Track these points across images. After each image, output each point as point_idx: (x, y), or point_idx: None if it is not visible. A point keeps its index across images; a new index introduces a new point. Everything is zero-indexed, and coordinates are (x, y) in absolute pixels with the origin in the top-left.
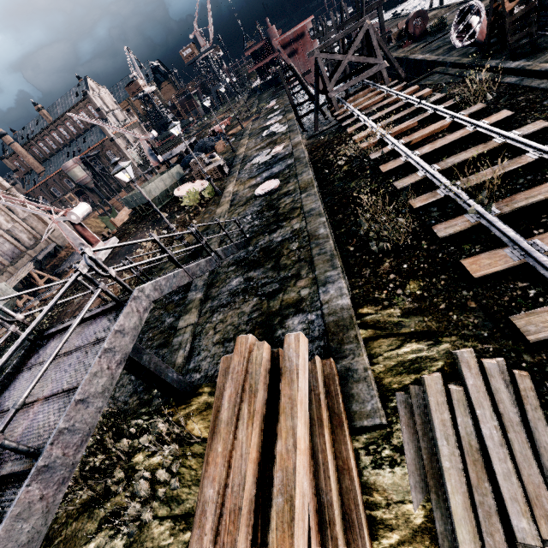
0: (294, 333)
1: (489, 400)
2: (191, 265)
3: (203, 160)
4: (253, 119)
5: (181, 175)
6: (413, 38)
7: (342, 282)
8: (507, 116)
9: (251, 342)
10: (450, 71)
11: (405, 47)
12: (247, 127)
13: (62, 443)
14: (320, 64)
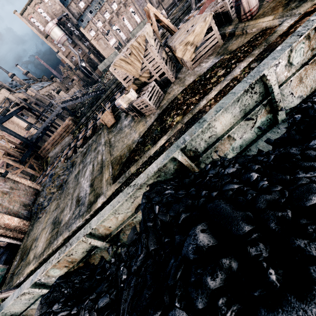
0: (67, 120)
1: (68, 139)
2: (73, 101)
3: None
4: None
5: None
6: None
7: (84, 118)
8: None
9: (69, 118)
10: None
11: None
12: None
13: (50, 117)
14: None
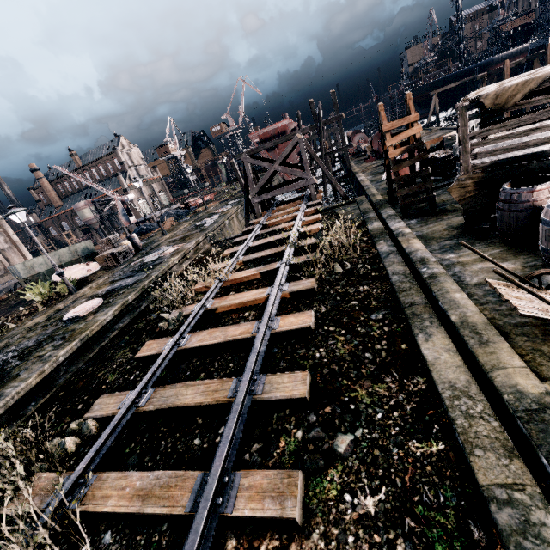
0: None
1: None
2: None
3: (111, 241)
4: (222, 201)
5: (91, 252)
6: (377, 155)
7: None
8: (300, 326)
9: None
10: (362, 206)
11: (369, 162)
12: (209, 207)
13: None
14: (246, 168)
